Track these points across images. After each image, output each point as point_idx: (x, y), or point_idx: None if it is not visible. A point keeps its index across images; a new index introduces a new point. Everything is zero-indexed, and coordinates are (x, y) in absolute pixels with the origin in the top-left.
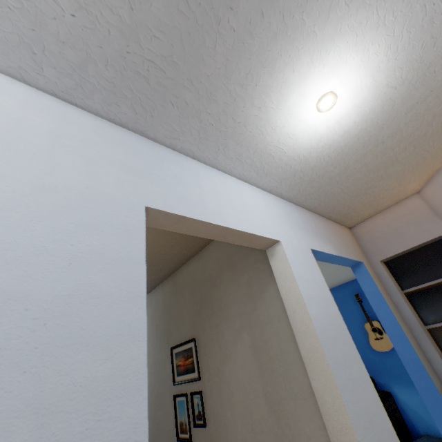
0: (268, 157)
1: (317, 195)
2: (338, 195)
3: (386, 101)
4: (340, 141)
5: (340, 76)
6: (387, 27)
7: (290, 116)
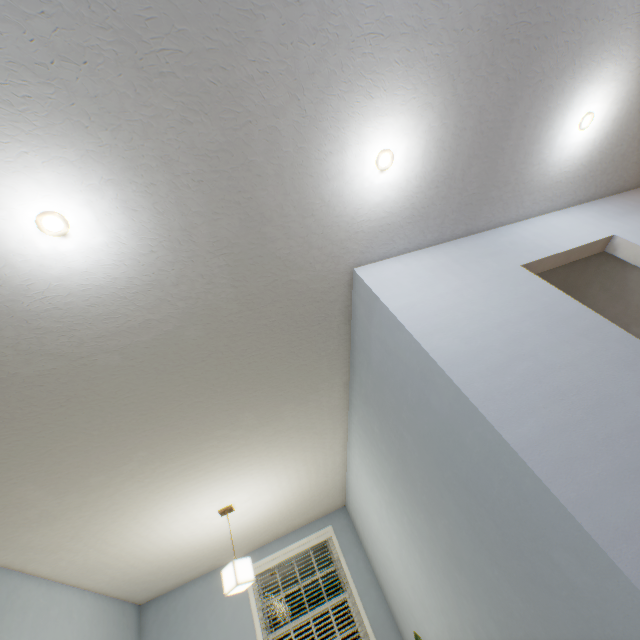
0: (555, 185)
1: (616, 176)
2: (639, 160)
3: (636, 78)
4: (612, 128)
5: (587, 102)
6: (606, 58)
7: (561, 150)
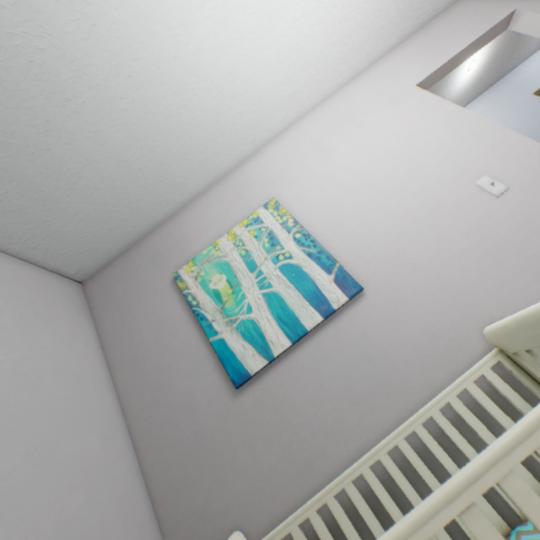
0: None
1: None
2: None
3: None
4: None
5: None
6: None
7: None
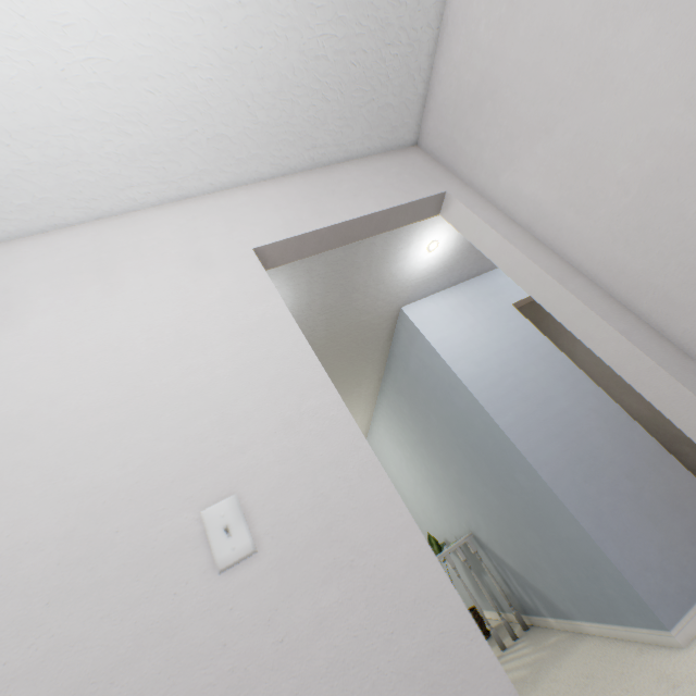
0: None
1: None
2: None
3: None
4: None
5: None
6: None
7: None
